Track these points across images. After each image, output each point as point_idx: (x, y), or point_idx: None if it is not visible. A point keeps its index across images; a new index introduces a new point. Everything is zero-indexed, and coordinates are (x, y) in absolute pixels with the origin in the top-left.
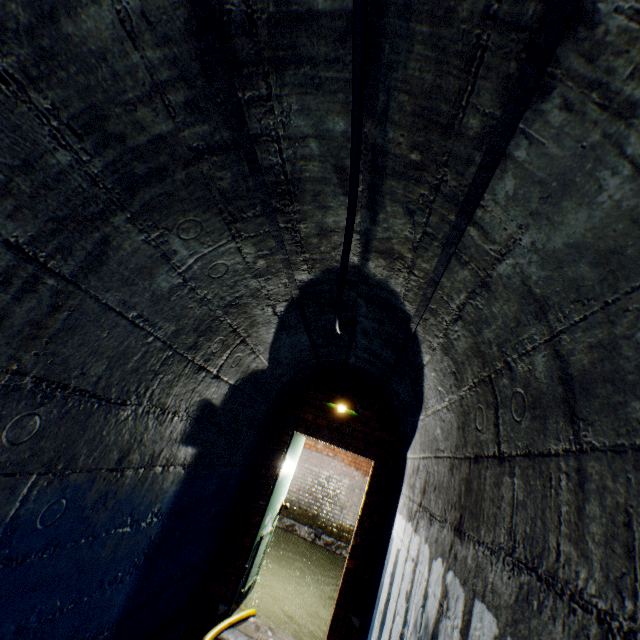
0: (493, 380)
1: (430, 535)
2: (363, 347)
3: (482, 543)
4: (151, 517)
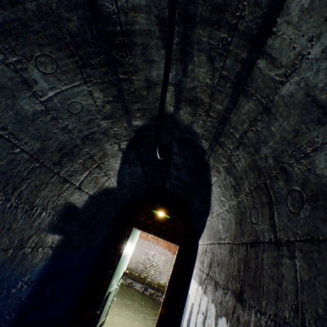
0: (268, 185)
1: (216, 298)
2: (175, 176)
3: (264, 314)
4: (21, 285)
